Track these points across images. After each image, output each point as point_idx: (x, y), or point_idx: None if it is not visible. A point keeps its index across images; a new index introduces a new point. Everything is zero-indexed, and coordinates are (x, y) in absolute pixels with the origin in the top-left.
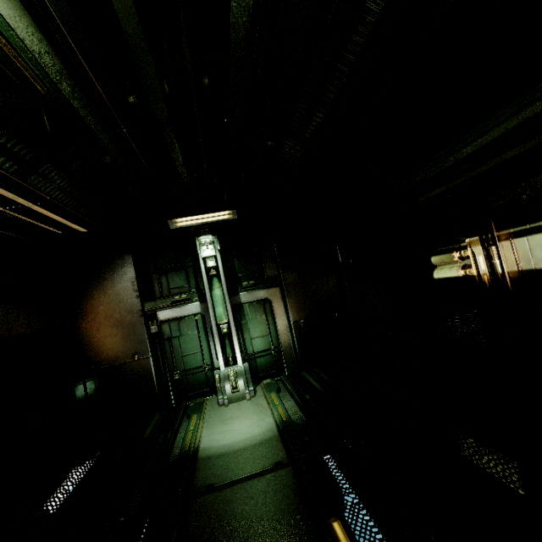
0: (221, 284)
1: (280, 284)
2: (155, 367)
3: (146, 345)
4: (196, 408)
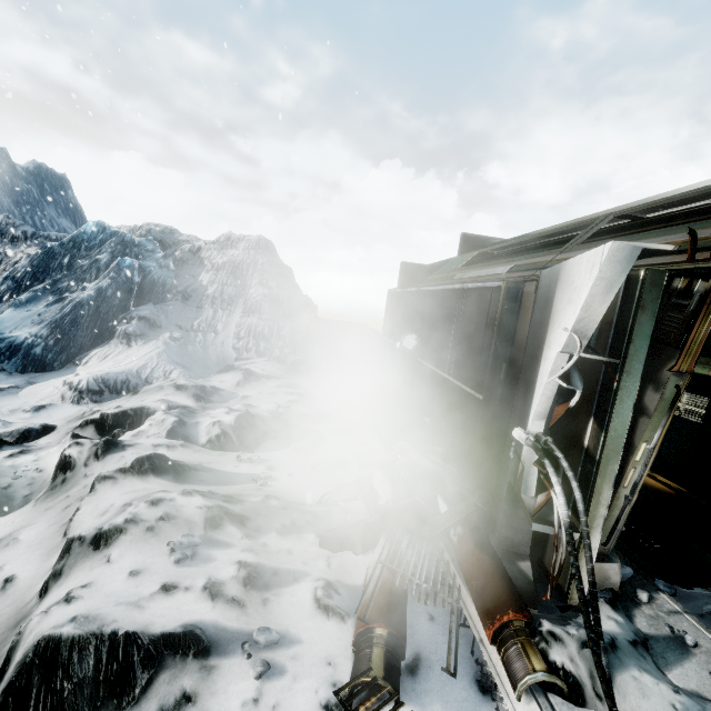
0: None
1: None
2: None
3: None
4: None
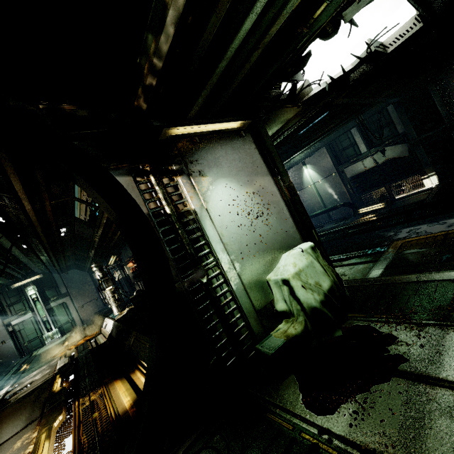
0: (40, 303)
1: (69, 295)
2: (14, 344)
3: (8, 336)
4: (37, 350)
